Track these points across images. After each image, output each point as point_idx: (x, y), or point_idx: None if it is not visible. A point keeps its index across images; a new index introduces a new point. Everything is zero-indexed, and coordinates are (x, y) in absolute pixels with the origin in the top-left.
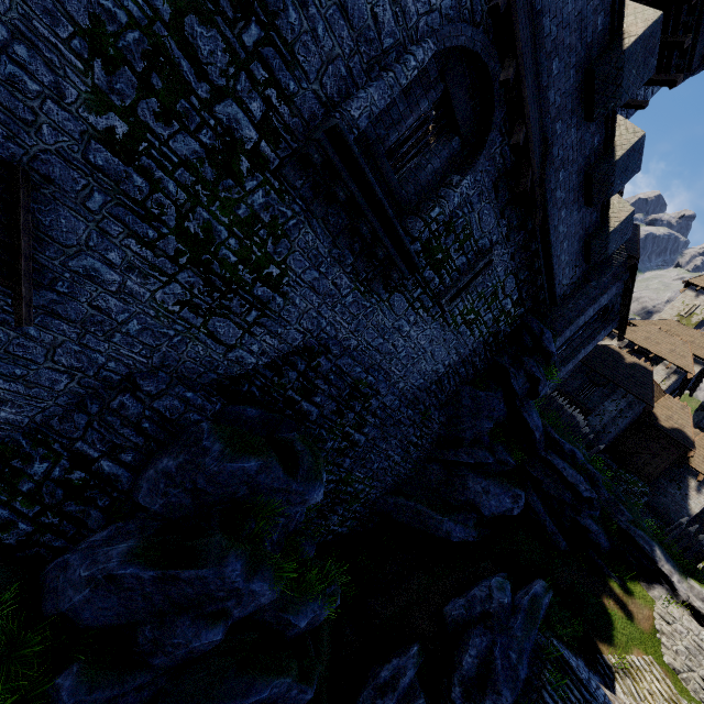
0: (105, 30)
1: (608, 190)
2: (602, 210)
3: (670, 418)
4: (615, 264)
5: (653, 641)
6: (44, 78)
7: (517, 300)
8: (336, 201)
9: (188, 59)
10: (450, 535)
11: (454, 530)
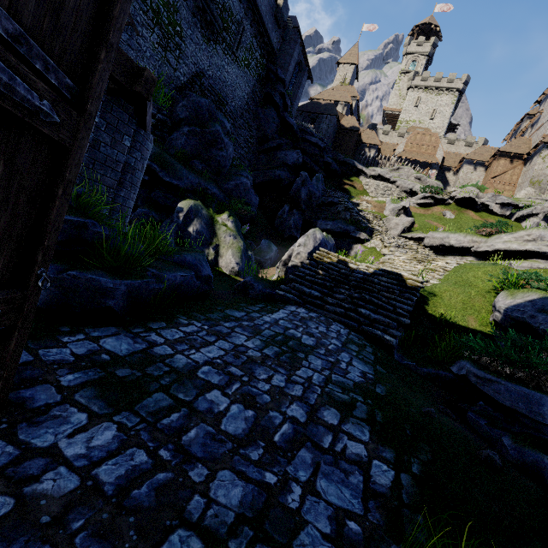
0: None
1: None
2: None
3: (348, 124)
4: (290, 28)
5: (365, 193)
6: None
7: (261, 54)
8: None
9: None
10: (280, 176)
11: (281, 173)
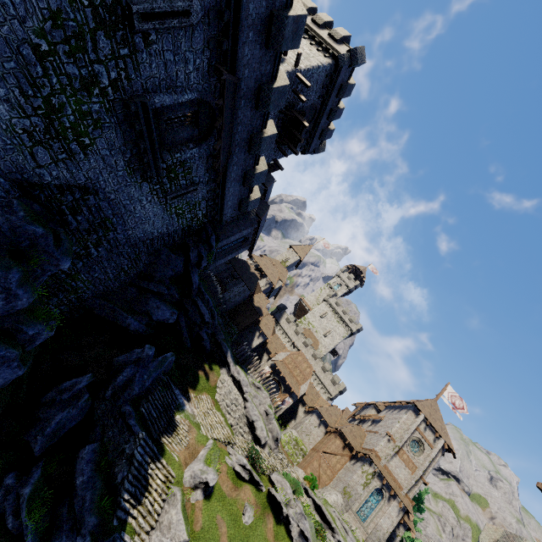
0: (61, 15)
1: (251, 184)
2: (249, 191)
3: (259, 302)
4: (250, 217)
5: (213, 390)
6: (20, 12)
7: (205, 214)
8: (134, 128)
9: (92, 43)
10: (130, 326)
11: (133, 324)
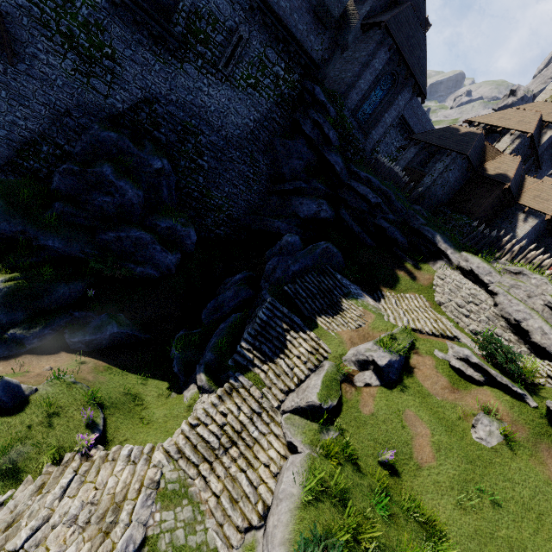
0: None
1: None
2: None
3: (498, 168)
4: (353, 26)
5: (429, 290)
6: None
7: (287, 68)
8: (117, 5)
9: None
10: (280, 229)
11: (281, 226)
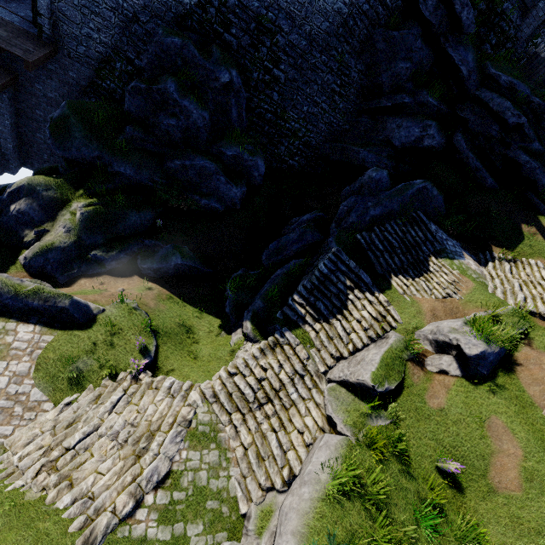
0: None
1: None
2: None
3: None
4: None
5: None
6: None
7: None
8: None
9: None
10: (364, 161)
11: (367, 157)
